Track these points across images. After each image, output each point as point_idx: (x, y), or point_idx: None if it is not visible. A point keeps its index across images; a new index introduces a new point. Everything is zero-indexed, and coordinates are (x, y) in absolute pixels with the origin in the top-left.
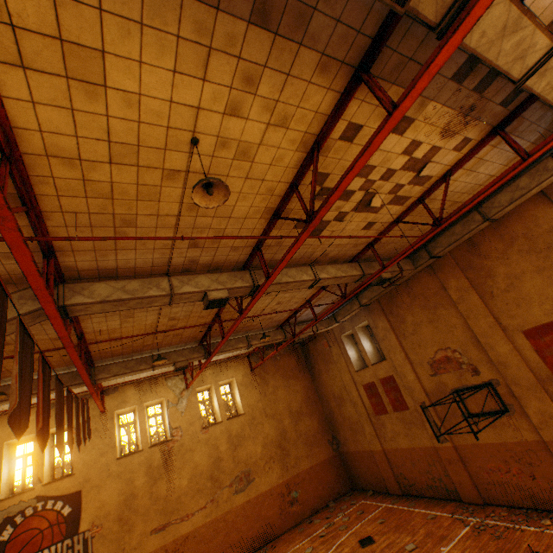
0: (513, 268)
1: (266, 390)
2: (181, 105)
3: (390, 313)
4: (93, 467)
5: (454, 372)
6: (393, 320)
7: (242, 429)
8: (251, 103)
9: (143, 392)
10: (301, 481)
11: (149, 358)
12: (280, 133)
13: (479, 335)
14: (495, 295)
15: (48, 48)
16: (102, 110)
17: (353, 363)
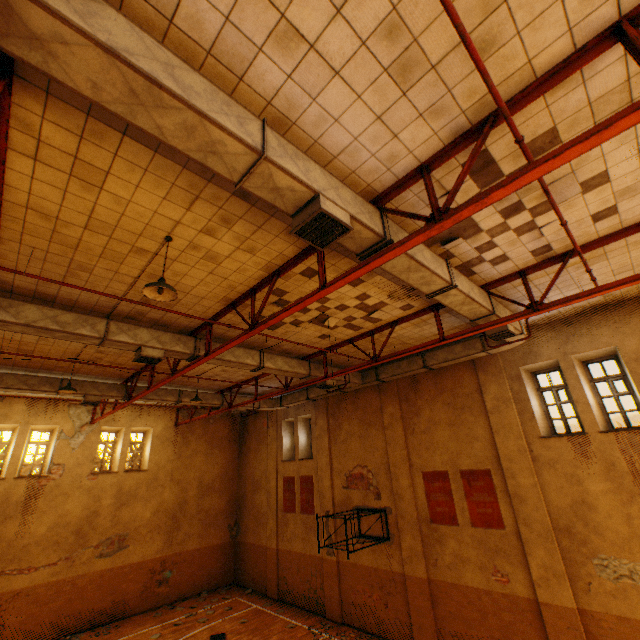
0: (435, 414)
1: (184, 451)
2: (164, 216)
3: (333, 415)
4: None
5: (363, 491)
6: (332, 423)
7: (138, 486)
8: (225, 232)
9: (34, 412)
10: (181, 561)
11: (58, 380)
12: (247, 255)
13: (392, 464)
14: (415, 432)
15: (63, 158)
16: (93, 198)
17: (284, 452)
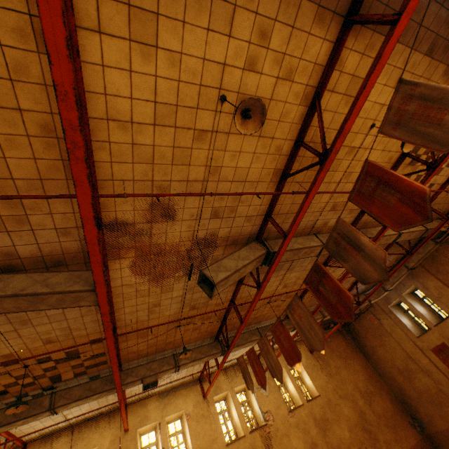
0: None
1: (330, 370)
2: (377, 104)
3: (438, 272)
4: None
5: None
6: (443, 278)
7: (323, 411)
8: None
9: (230, 378)
10: None
11: (256, 330)
12: None
13: None
14: None
15: (345, 81)
16: (345, 111)
17: (411, 329)
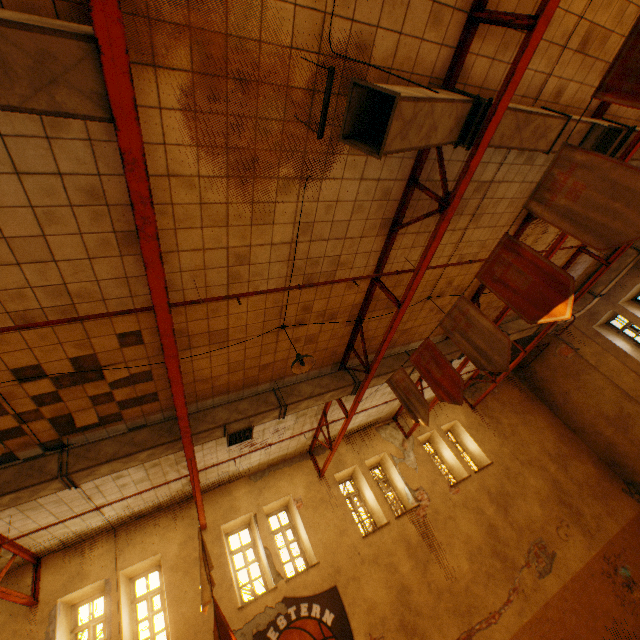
0: None
1: (502, 430)
2: None
3: None
4: (338, 551)
5: None
6: None
7: (500, 483)
8: None
9: (357, 448)
10: (620, 552)
11: (404, 355)
12: None
13: None
14: None
15: None
16: None
17: (631, 355)
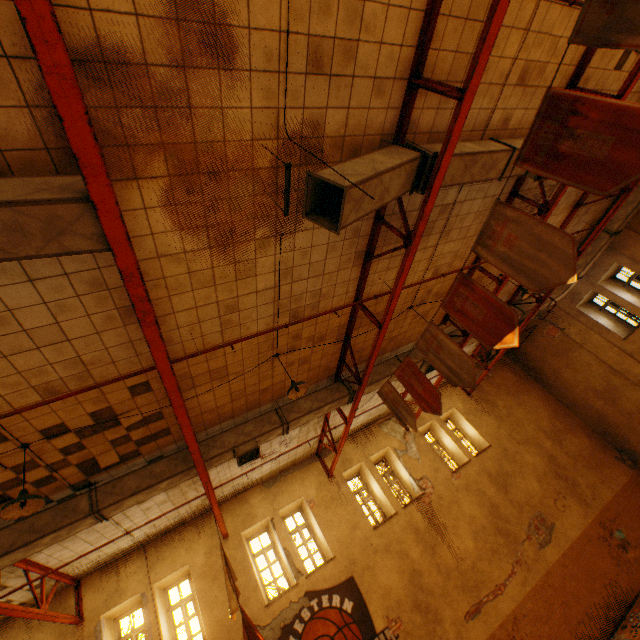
0: None
1: (498, 413)
2: None
3: None
4: (351, 544)
5: None
6: None
7: (498, 464)
8: None
9: (361, 446)
10: (615, 516)
11: (394, 360)
12: None
13: None
14: None
15: None
16: None
17: (613, 331)
